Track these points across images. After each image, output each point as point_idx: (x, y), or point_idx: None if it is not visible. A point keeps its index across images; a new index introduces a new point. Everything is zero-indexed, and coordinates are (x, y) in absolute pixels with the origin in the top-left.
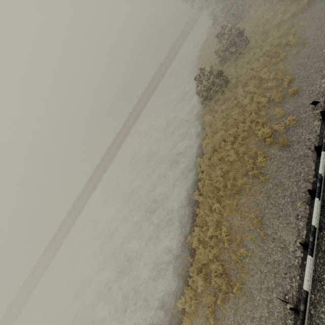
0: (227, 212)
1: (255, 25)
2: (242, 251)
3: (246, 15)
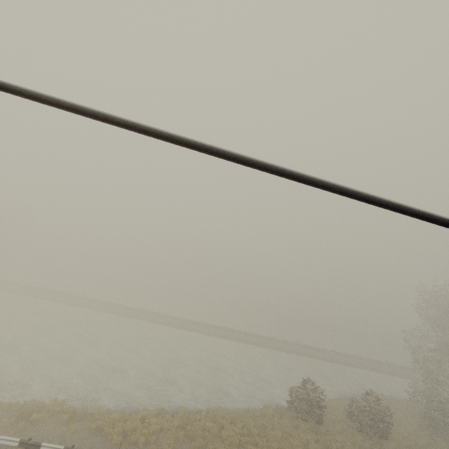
0: (172, 433)
1: (421, 447)
2: (143, 439)
3: (446, 439)
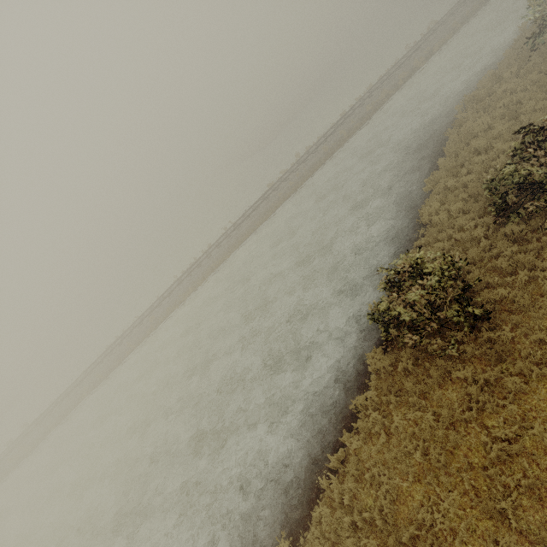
0: None
1: None
2: None
3: None
